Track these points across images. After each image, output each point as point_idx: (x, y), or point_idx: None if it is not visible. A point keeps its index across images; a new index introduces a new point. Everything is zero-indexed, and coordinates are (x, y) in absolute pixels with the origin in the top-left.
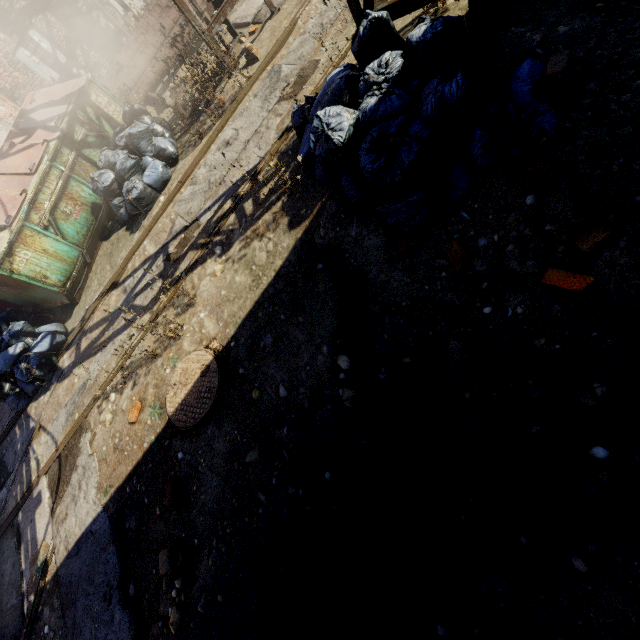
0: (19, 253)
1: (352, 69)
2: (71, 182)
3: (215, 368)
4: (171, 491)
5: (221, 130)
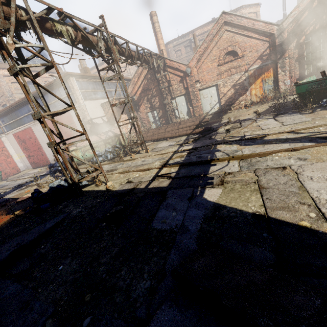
0: (73, 152)
1: None
2: (97, 147)
3: (28, 197)
4: (3, 204)
5: (107, 164)
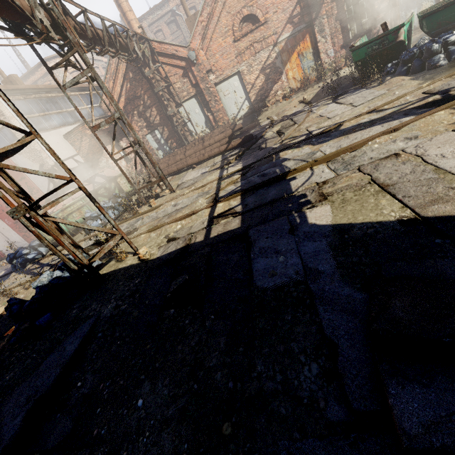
0: None
1: (63, 265)
2: (84, 207)
3: None
4: None
5: None
